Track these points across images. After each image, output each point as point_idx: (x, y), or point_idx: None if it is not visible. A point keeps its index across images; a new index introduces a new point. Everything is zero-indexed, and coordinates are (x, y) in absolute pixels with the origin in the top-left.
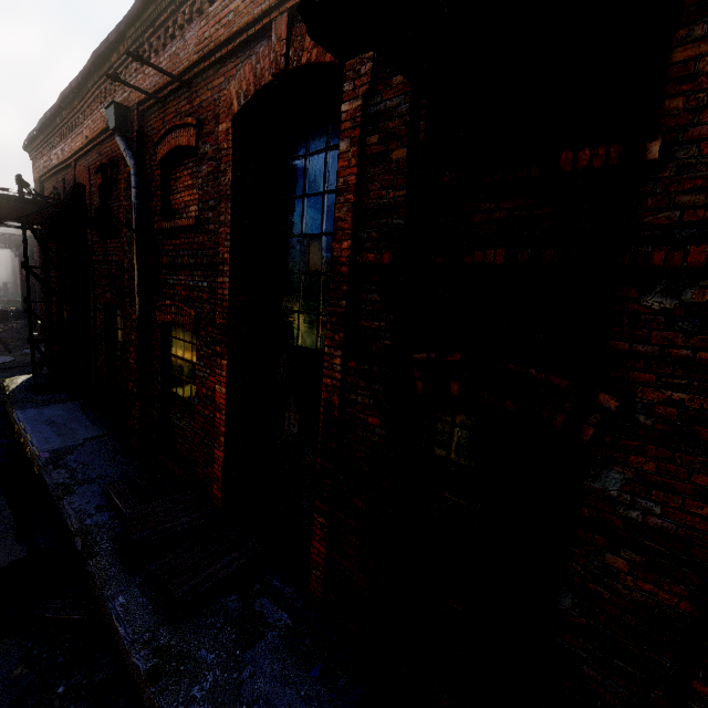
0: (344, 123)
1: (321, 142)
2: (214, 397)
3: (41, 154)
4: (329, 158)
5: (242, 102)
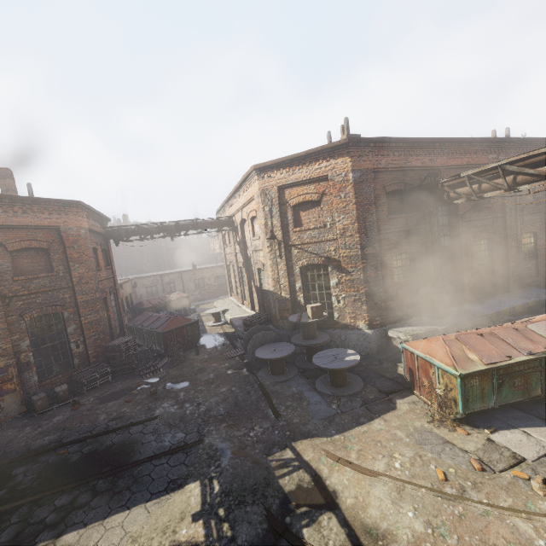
0: None
1: None
2: (544, 247)
3: (385, 153)
4: None
5: None
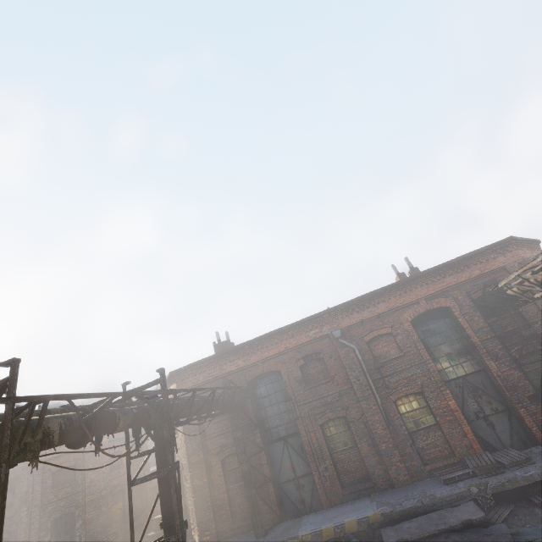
0: (457, 316)
1: (432, 321)
2: (448, 409)
3: (202, 370)
4: (437, 324)
5: (413, 317)
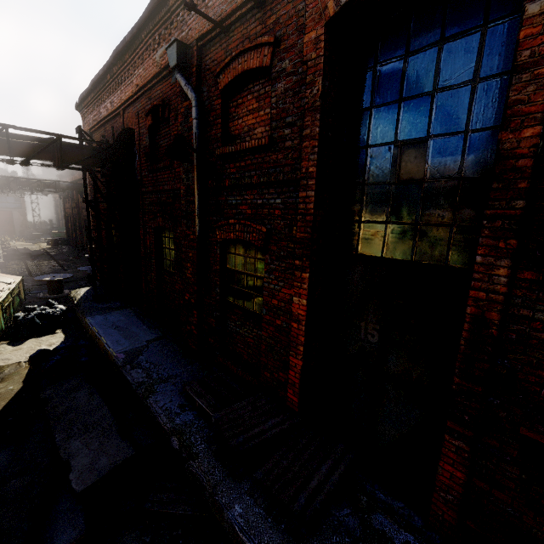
0: None
1: (432, 34)
2: (288, 308)
3: (91, 110)
4: (444, 51)
5: (343, 1)
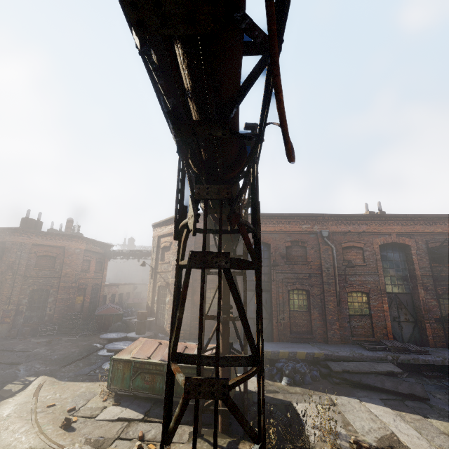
0: (413, 254)
1: (391, 251)
2: (381, 309)
3: None
4: (394, 254)
5: (382, 243)
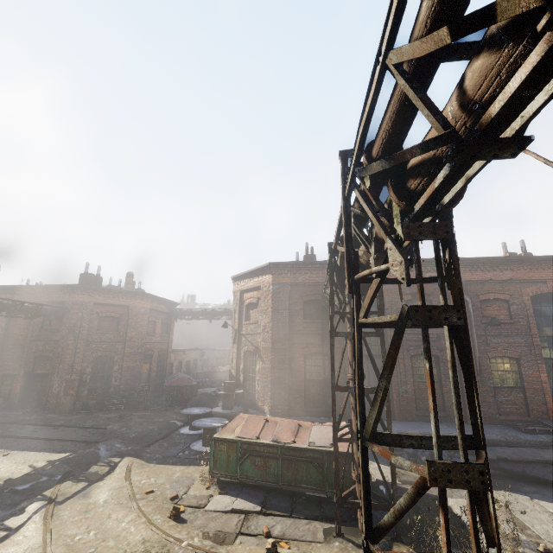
0: None
1: (546, 304)
2: (538, 379)
3: (303, 272)
4: (550, 308)
5: (535, 294)
